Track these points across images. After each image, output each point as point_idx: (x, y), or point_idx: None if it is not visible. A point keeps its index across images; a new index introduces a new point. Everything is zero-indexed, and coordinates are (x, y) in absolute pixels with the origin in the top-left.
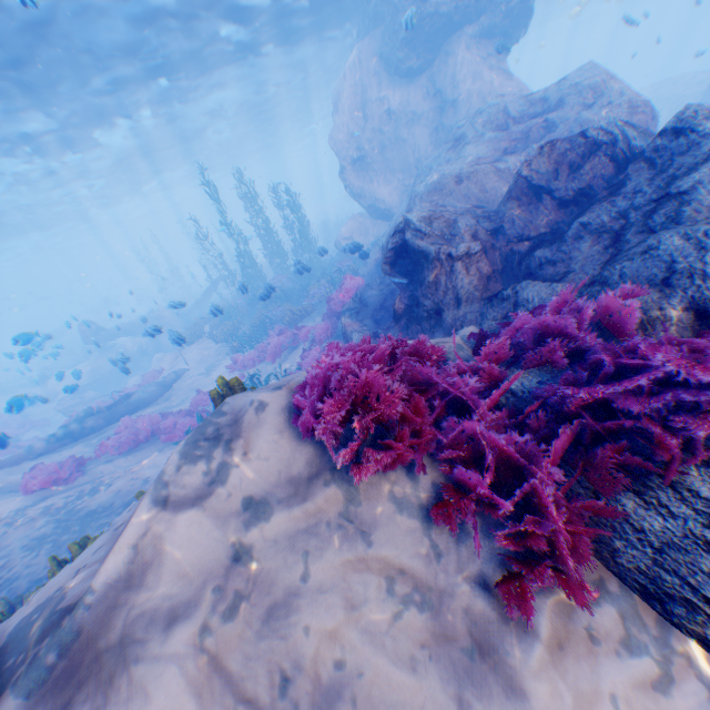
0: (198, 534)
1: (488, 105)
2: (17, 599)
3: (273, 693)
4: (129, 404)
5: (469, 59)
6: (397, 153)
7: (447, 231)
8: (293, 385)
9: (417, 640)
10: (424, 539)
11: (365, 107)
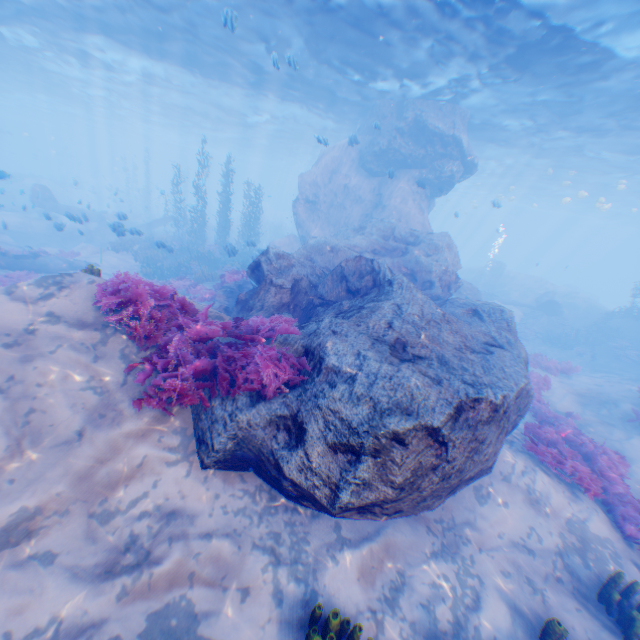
0: (17, 311)
1: (388, 221)
2: None
3: (4, 378)
4: (33, 263)
5: (406, 188)
6: (338, 214)
7: (284, 269)
8: None
9: (84, 400)
10: (123, 374)
11: (335, 174)
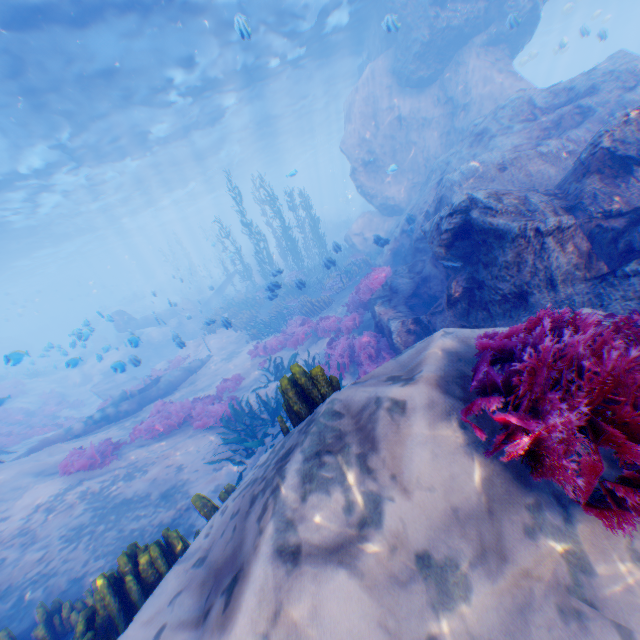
0: (360, 621)
1: (511, 100)
2: (54, 606)
3: None
4: (158, 388)
5: (479, 65)
6: (407, 155)
7: (522, 207)
8: (430, 379)
9: None
10: None
11: (376, 115)
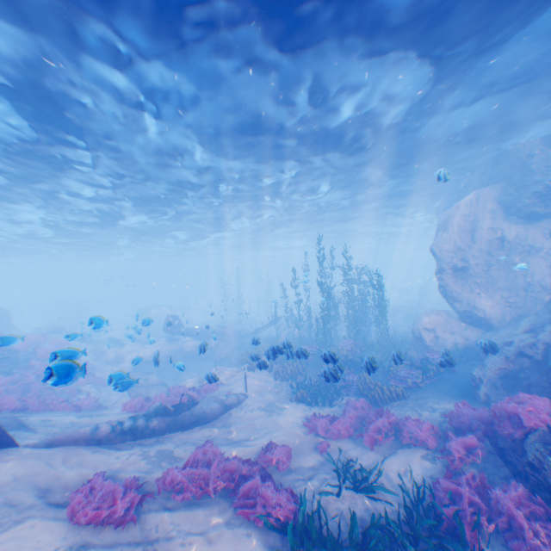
0: None
1: None
2: None
3: None
4: (191, 415)
5: None
6: (504, 273)
7: None
8: None
9: None
10: None
11: (474, 231)
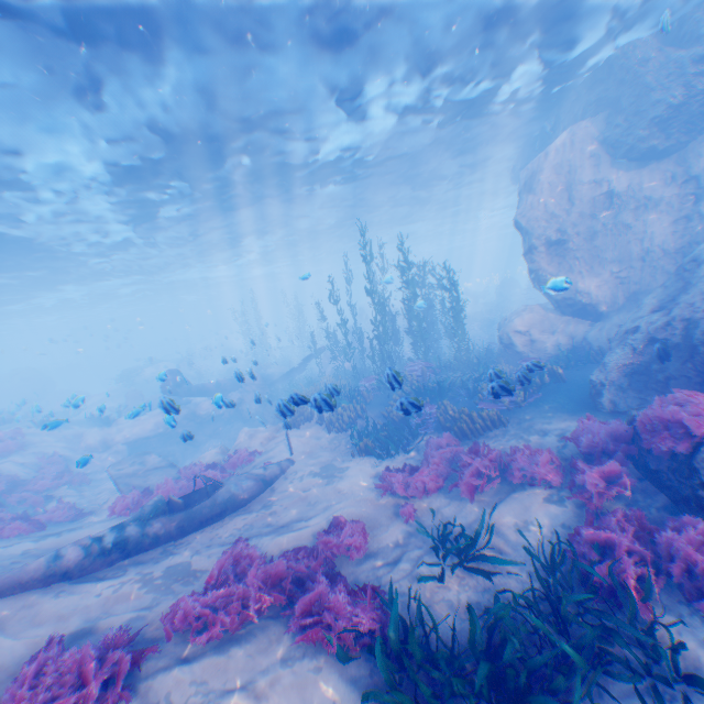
0: None
1: None
2: None
3: None
4: (214, 504)
5: None
6: (613, 241)
7: None
8: None
9: None
10: None
11: (571, 188)
